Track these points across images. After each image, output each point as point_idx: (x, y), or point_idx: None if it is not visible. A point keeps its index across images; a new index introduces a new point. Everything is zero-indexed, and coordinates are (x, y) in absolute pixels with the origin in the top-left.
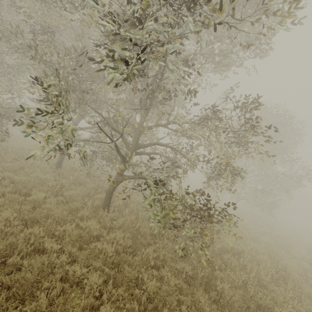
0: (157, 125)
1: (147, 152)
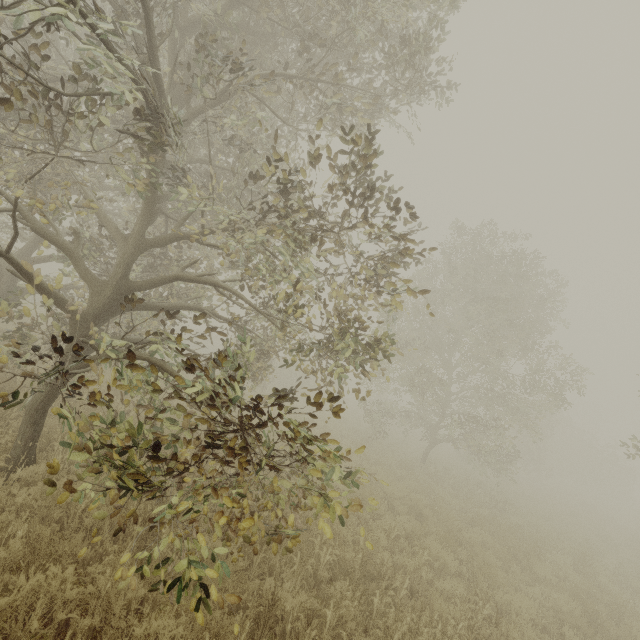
0: (178, 236)
1: (161, 307)
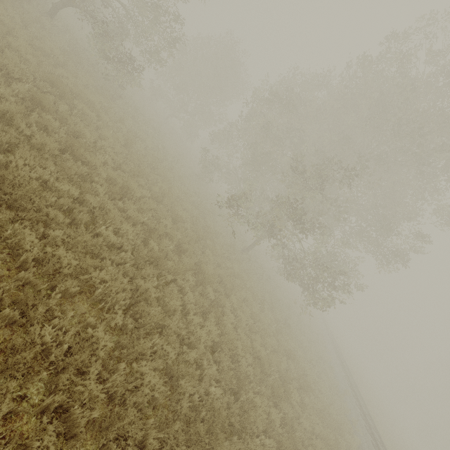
0: None
1: None
